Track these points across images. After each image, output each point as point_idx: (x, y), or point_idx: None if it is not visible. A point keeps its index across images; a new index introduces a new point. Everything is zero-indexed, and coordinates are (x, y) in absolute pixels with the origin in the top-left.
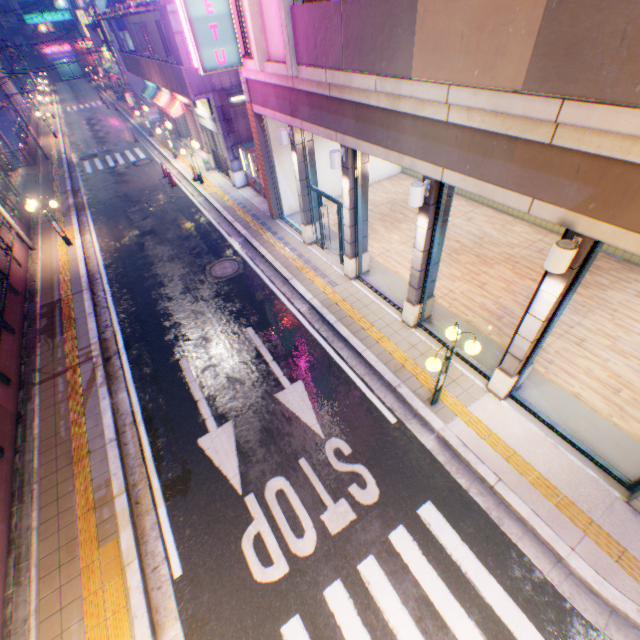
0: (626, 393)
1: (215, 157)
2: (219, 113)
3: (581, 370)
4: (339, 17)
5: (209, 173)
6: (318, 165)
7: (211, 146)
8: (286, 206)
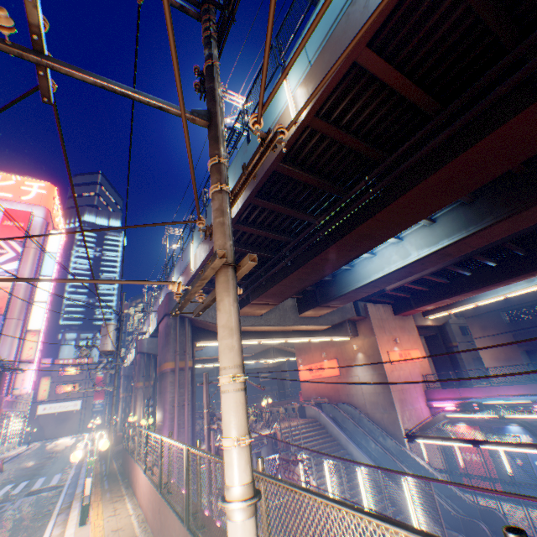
0: None
1: None
2: None
3: None
4: None
5: None
6: None
7: None
8: None
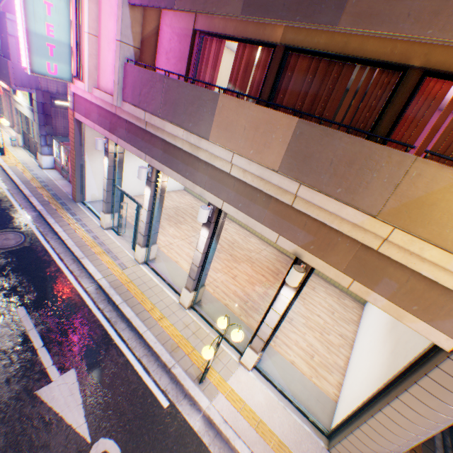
0: (316, 356)
1: (26, 137)
2: (40, 106)
3: (293, 341)
4: (162, 84)
5: (15, 148)
6: (124, 170)
7: (24, 128)
8: (90, 193)
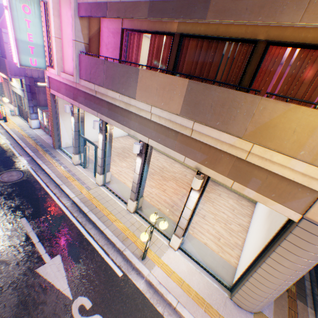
0: (222, 239)
1: (20, 109)
2: (28, 87)
3: (205, 230)
4: (104, 66)
5: (13, 117)
6: (86, 125)
7: (18, 103)
8: (64, 142)
